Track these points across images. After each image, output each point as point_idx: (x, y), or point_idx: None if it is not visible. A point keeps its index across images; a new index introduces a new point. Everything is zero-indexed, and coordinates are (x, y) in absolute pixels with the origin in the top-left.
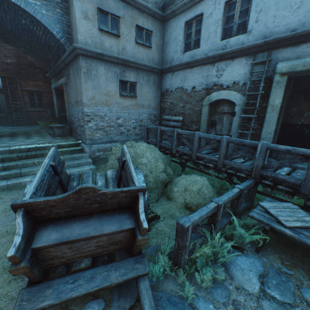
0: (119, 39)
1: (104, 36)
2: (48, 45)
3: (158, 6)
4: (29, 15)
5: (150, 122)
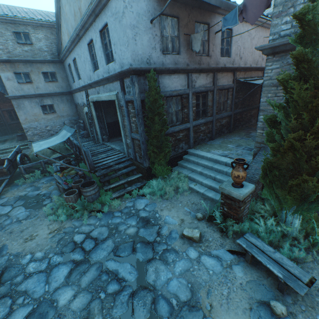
0: (33, 83)
1: (23, 85)
2: None
3: (55, 55)
4: None
5: (72, 124)
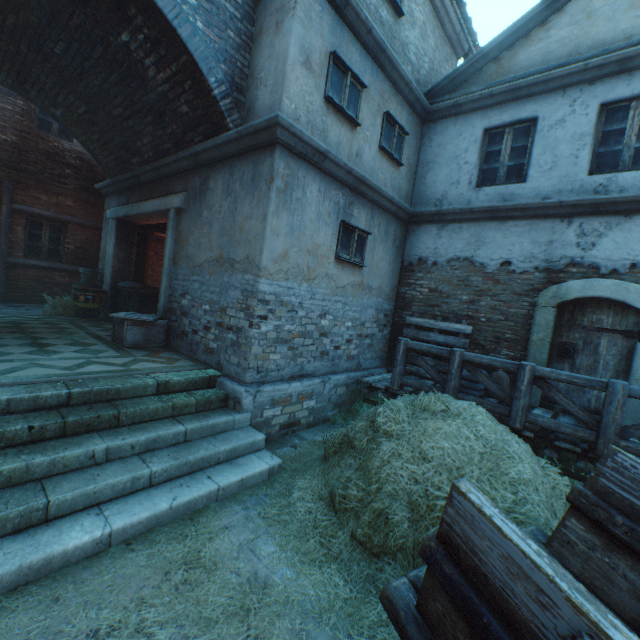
0: (354, 131)
1: (331, 116)
2: (162, 111)
3: (419, 89)
4: (158, 20)
5: (376, 328)
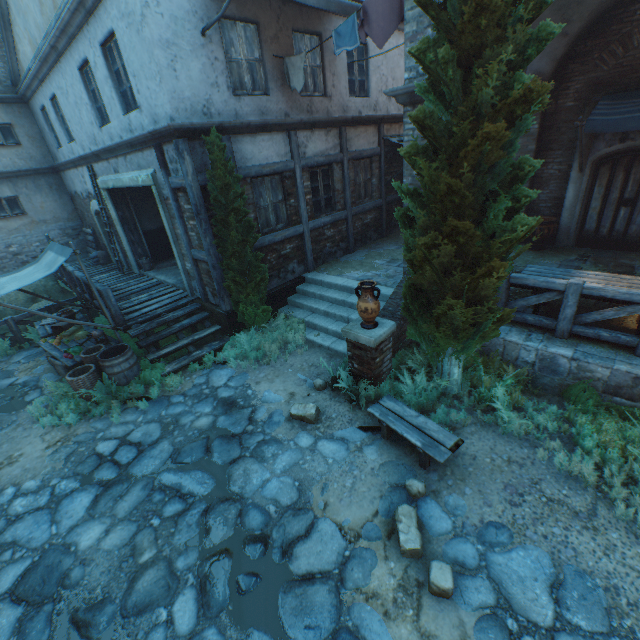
0: None
1: None
2: None
3: (5, 85)
4: None
5: (70, 239)
